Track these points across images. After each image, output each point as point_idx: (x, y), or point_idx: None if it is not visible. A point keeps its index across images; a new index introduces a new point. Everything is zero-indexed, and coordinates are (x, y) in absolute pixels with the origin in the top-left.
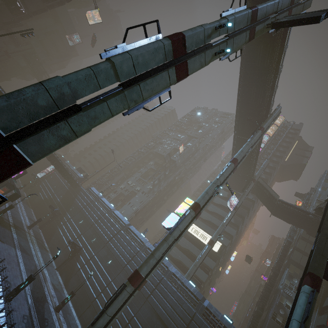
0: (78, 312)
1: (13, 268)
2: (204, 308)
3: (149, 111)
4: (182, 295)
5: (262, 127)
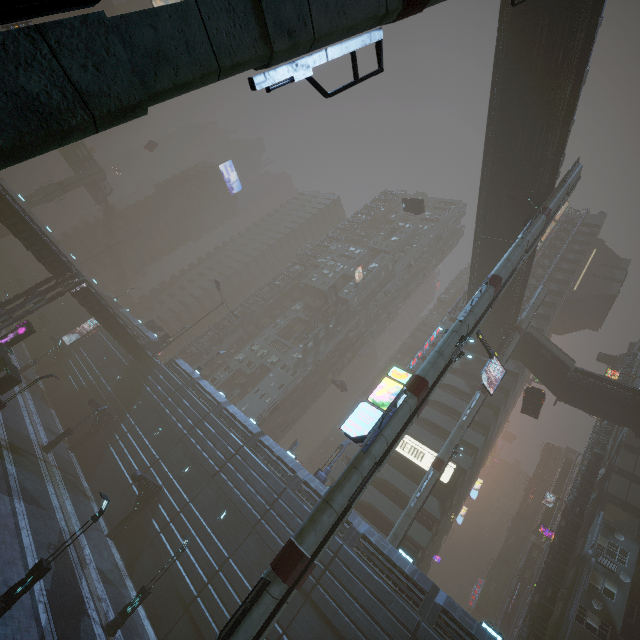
0: (160, 630)
1: (4, 543)
2: (437, 610)
3: (326, 95)
4: (386, 583)
5: (547, 209)
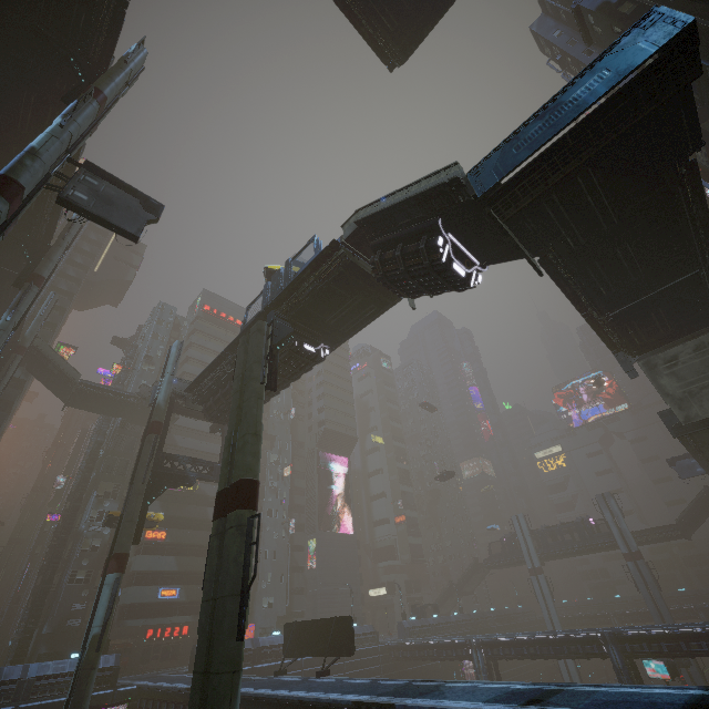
0: None
1: None
2: None
3: None
4: None
5: (41, 278)
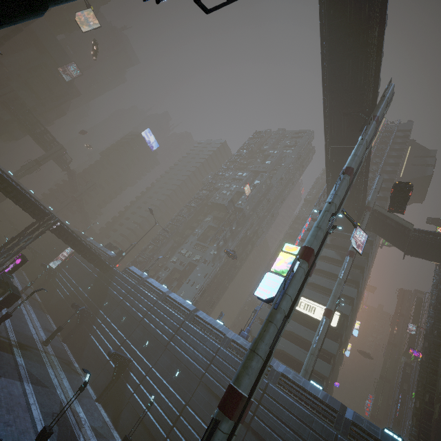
0: None
1: (18, 417)
2: (348, 424)
3: (206, 11)
4: (305, 408)
5: (376, 116)
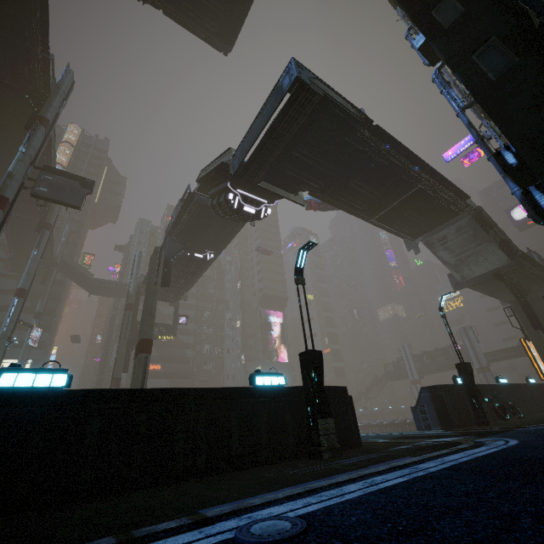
0: None
1: None
2: None
3: None
4: None
5: (49, 225)
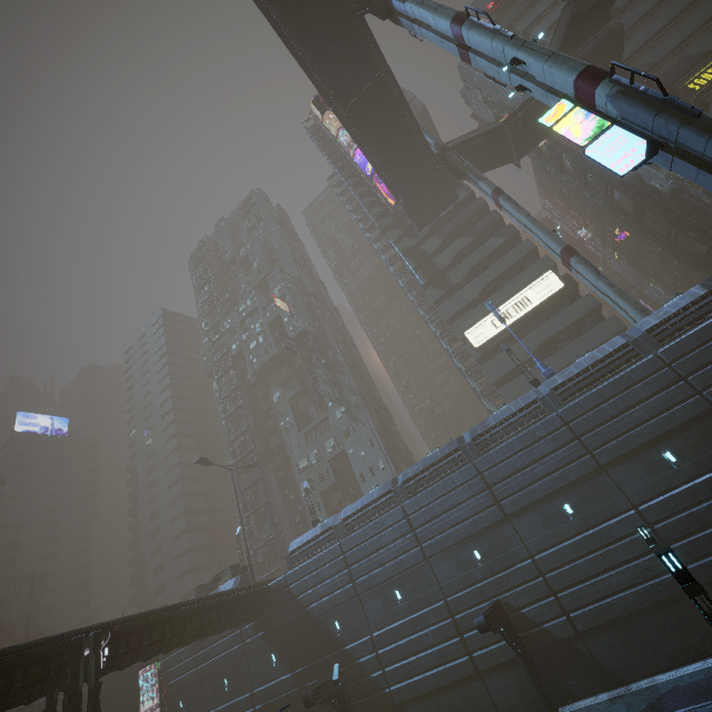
0: None
1: None
2: None
3: None
4: None
5: None
